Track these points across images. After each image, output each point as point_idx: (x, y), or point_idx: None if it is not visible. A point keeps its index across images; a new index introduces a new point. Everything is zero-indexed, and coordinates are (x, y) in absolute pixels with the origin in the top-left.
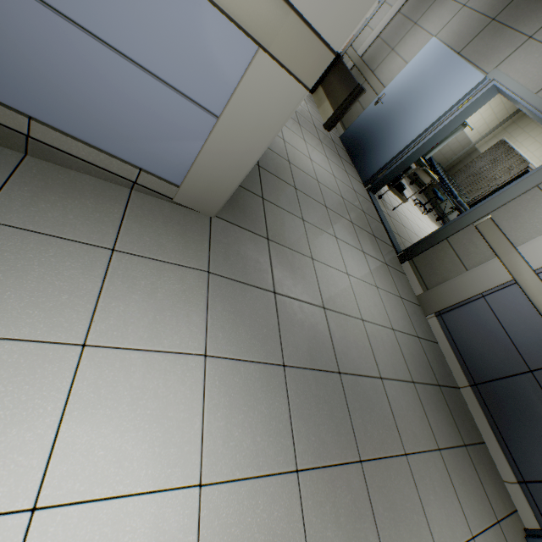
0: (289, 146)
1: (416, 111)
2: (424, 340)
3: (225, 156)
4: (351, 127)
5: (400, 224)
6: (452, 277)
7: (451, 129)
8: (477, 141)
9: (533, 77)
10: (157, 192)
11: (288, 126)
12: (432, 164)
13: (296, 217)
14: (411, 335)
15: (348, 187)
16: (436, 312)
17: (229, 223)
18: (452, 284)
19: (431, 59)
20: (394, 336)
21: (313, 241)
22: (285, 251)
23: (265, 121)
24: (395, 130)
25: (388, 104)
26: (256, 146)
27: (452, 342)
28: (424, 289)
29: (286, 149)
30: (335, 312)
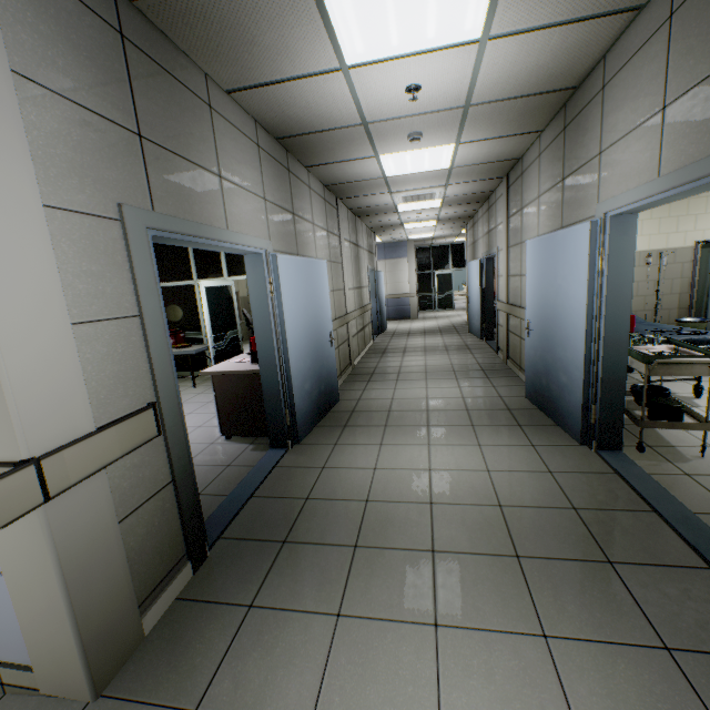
0: (382, 472)
1: (562, 311)
2: None
3: (37, 611)
4: (525, 377)
5: None
6: None
7: (627, 292)
8: None
9: (637, 170)
10: (26, 686)
11: (398, 441)
12: None
13: (321, 614)
14: None
15: (528, 473)
16: None
17: (119, 703)
18: None
19: (537, 257)
20: None
21: (343, 667)
22: None
23: (34, 554)
24: (560, 348)
25: (536, 326)
26: (51, 584)
27: None
28: None
29: (373, 480)
30: None
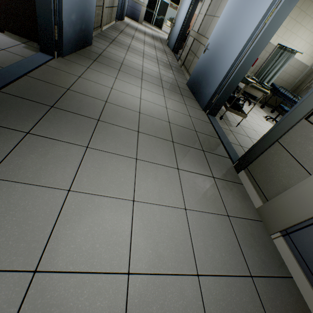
0: (116, 91)
1: (231, 42)
2: (264, 277)
3: None
4: (191, 74)
5: (245, 136)
6: (293, 184)
7: (265, 44)
8: (312, 63)
9: None
10: None
11: (125, 80)
12: (275, 88)
13: (77, 145)
14: (236, 277)
15: (182, 114)
16: (282, 231)
17: None
18: (294, 194)
19: (235, 2)
20: (196, 289)
21: (89, 168)
22: (14, 188)
23: None
24: (218, 63)
25: (211, 48)
26: None
27: (312, 279)
28: (264, 200)
29: (110, 93)
30: (63, 272)
